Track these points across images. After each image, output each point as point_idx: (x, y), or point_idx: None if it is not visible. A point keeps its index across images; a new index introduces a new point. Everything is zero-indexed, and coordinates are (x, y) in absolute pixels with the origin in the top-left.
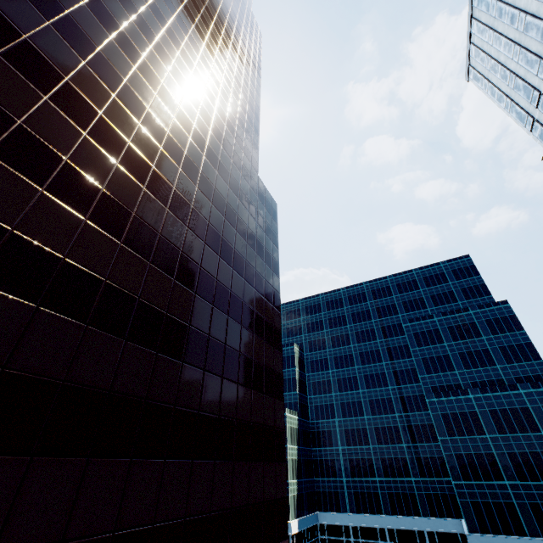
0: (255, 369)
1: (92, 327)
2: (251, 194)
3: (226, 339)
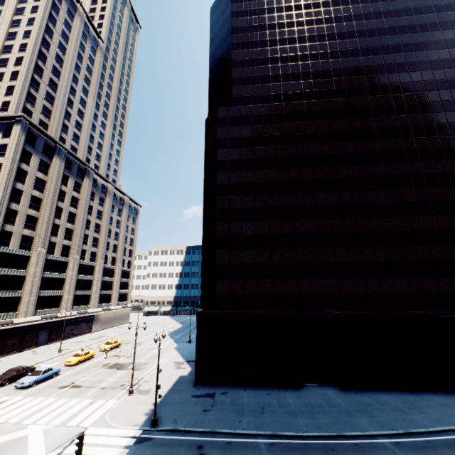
0: None
1: None
2: None
3: None
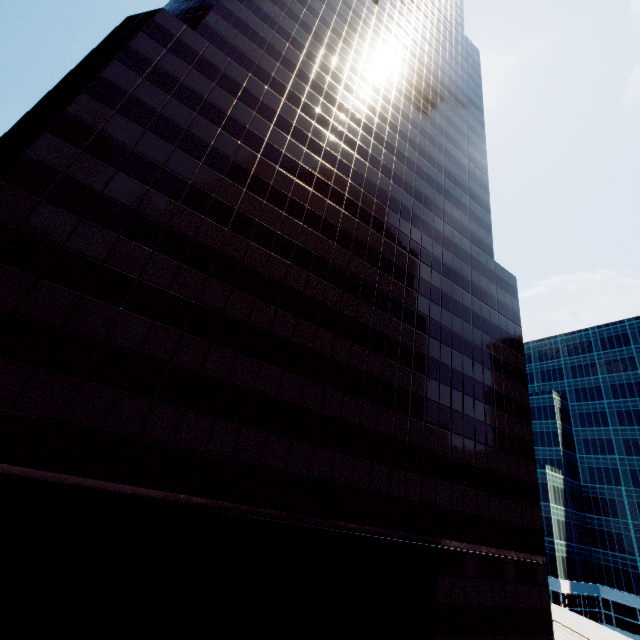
0: (509, 439)
1: (425, 423)
2: (490, 287)
3: (485, 420)
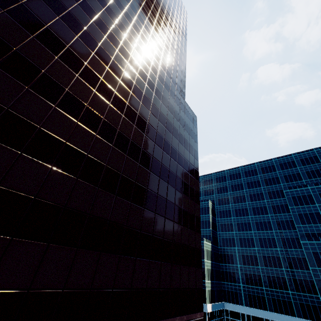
0: (184, 214)
1: (100, 189)
2: (181, 112)
3: (166, 196)
